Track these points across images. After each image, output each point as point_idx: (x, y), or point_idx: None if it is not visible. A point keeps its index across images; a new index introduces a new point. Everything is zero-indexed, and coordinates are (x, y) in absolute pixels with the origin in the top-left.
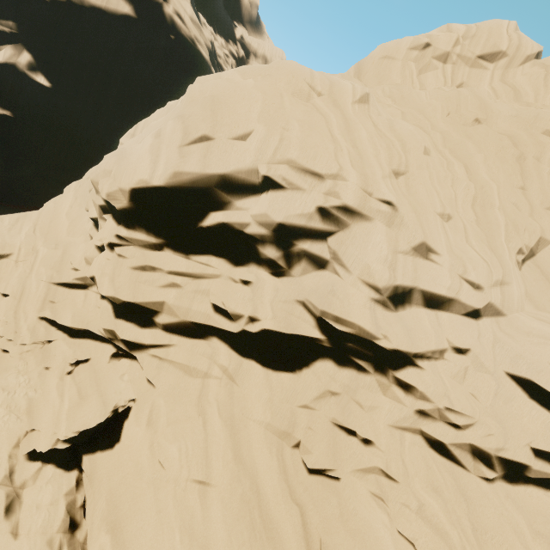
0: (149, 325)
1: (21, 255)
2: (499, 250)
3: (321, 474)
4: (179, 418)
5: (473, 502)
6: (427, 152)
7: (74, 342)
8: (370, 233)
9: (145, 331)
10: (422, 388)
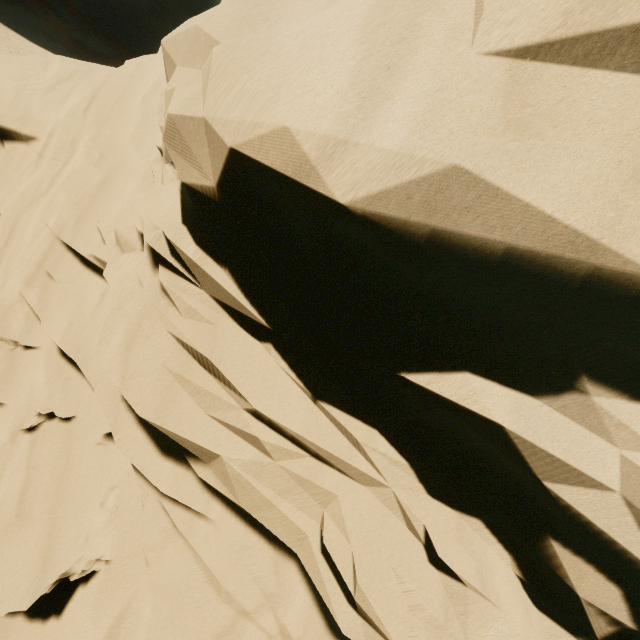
0: (176, 455)
1: (51, 147)
2: None
3: None
4: None
5: None
6: None
7: (60, 369)
8: None
9: (165, 464)
10: None
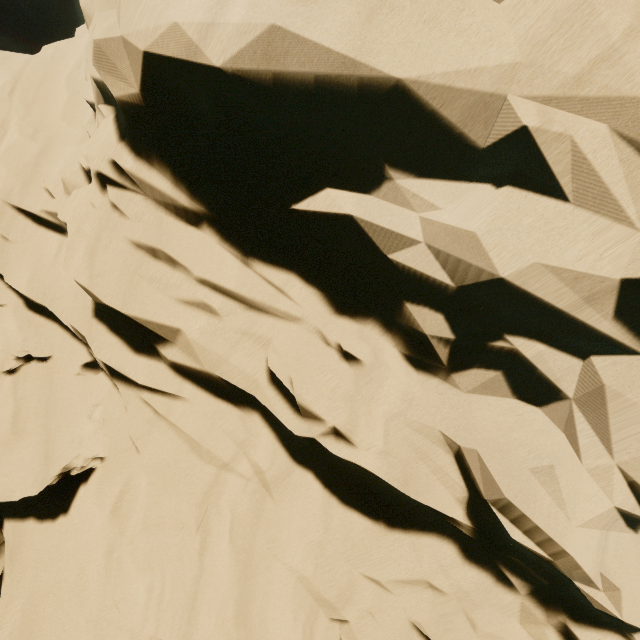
0: (147, 351)
1: None
2: None
3: None
4: (164, 519)
5: None
6: None
7: (30, 319)
8: None
9: (139, 360)
10: None
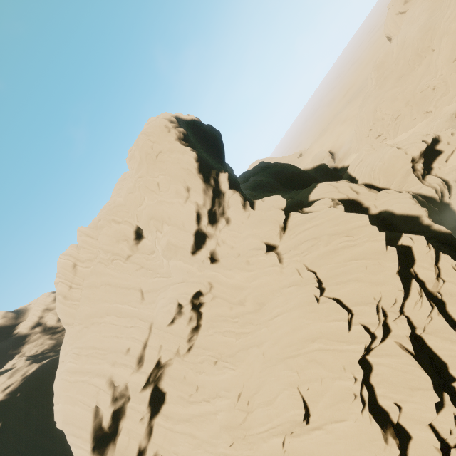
0: (145, 451)
1: None
2: (134, 314)
3: (197, 388)
4: (176, 442)
5: (200, 345)
6: (98, 333)
7: None
8: (115, 373)
9: (147, 452)
10: (165, 358)
